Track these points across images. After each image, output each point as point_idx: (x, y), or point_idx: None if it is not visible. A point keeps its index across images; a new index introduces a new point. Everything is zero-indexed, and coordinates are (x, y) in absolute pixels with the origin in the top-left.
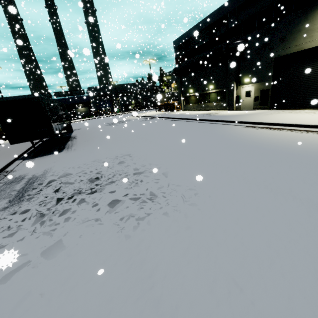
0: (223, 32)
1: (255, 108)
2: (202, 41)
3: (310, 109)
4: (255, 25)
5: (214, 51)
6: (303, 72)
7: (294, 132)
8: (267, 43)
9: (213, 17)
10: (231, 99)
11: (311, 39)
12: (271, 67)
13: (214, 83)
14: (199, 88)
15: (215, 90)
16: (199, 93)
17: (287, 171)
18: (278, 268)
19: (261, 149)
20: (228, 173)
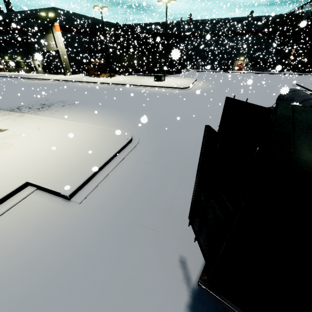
0: (14, 27)
1: (44, 73)
2: (3, 27)
3: (60, 75)
4: (28, 31)
5: (11, 38)
6: (53, 59)
7: (38, 80)
8: (36, 43)
9: (4, 16)
10: (32, 67)
11: (49, 47)
12: (42, 54)
13: (20, 56)
14: (12, 57)
15: (23, 60)
16: (14, 61)
17: (19, 85)
18: (3, 90)
19: (20, 83)
20: (5, 86)
